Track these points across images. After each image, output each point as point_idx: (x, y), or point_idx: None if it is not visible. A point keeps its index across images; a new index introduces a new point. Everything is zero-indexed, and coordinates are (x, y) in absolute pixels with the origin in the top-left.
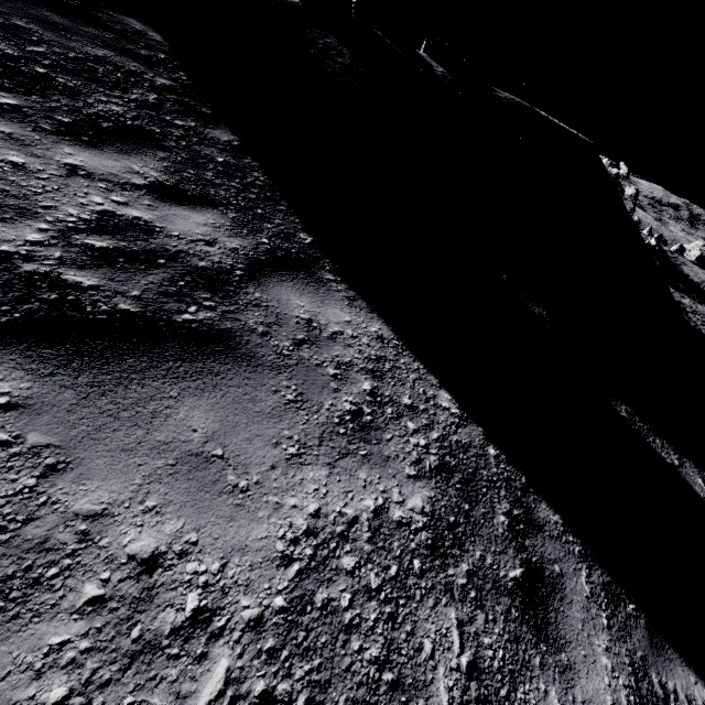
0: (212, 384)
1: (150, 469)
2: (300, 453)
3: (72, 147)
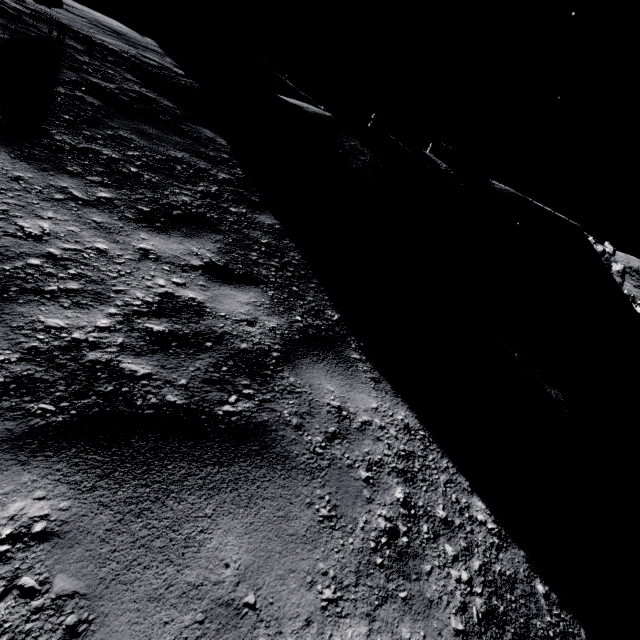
0: (247, 497)
1: (176, 630)
2: (336, 597)
3: (147, 232)
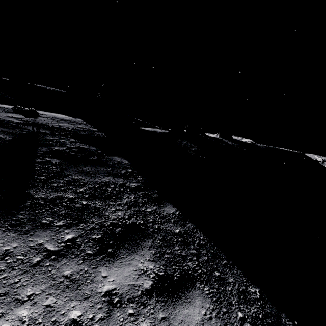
0: None
1: None
2: None
3: (105, 265)
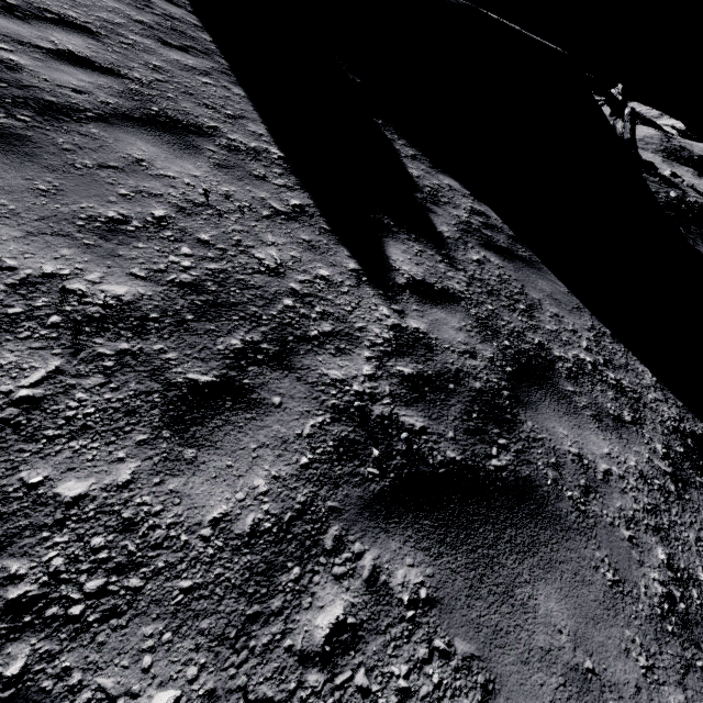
0: None
1: None
2: None
3: None
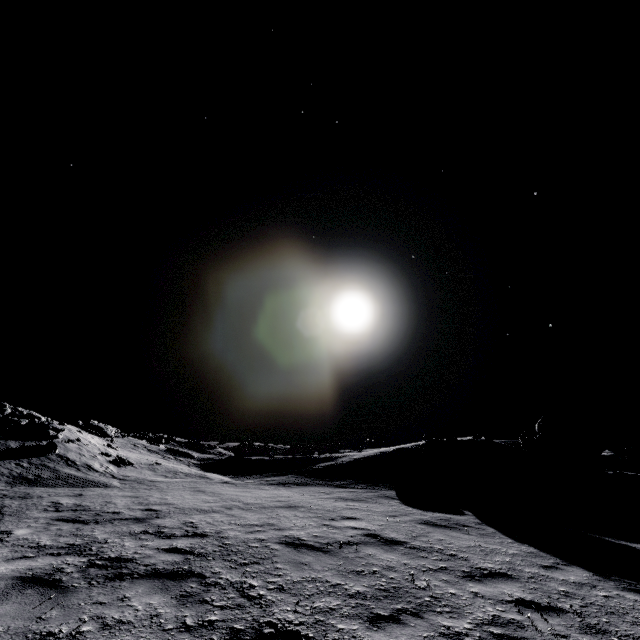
0: None
1: None
2: None
3: None
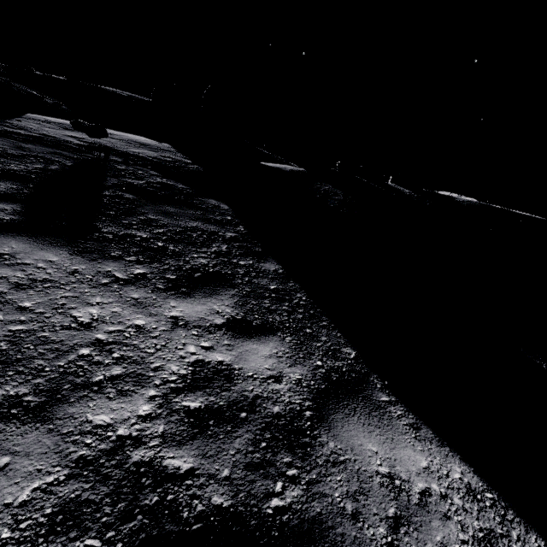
0: None
1: None
2: None
3: (175, 299)
